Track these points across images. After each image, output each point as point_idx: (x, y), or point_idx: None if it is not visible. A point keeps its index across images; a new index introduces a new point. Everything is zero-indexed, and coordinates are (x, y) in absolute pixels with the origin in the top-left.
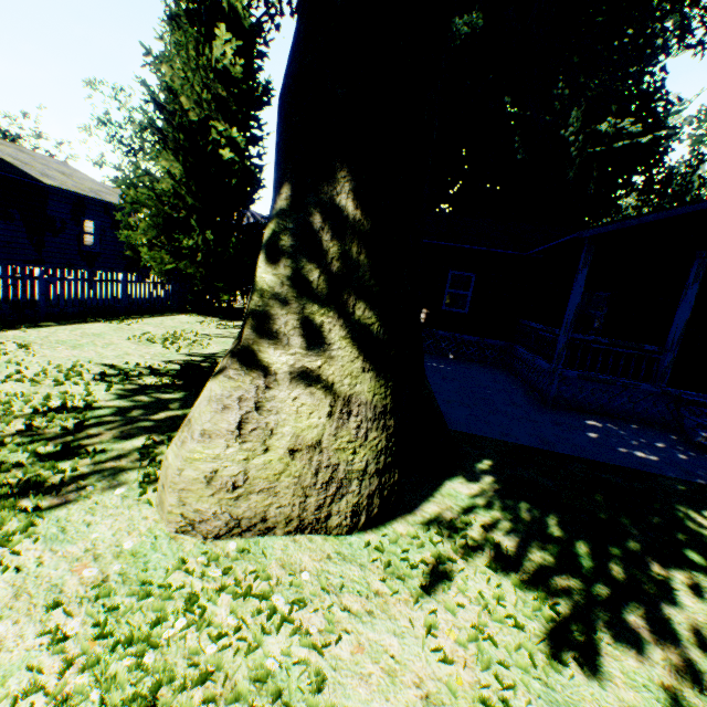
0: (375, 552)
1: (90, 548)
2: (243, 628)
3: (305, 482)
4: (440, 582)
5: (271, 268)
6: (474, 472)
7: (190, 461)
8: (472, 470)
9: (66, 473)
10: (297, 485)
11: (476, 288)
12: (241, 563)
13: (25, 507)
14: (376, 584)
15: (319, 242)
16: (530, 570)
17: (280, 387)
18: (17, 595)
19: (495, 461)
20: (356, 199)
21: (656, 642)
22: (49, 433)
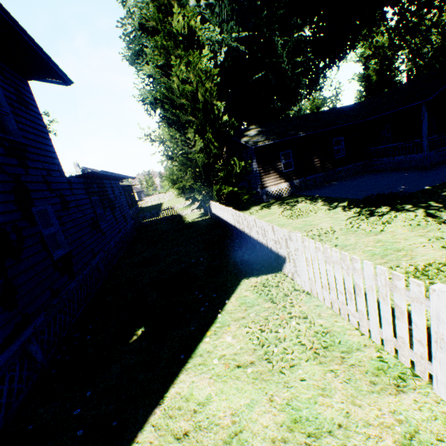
0: None
1: None
2: None
3: None
4: None
5: None
6: None
7: None
8: None
9: None
10: None
11: (345, 143)
12: None
13: None
14: None
15: None
16: None
17: None
18: None
19: None
20: None
21: None
22: None
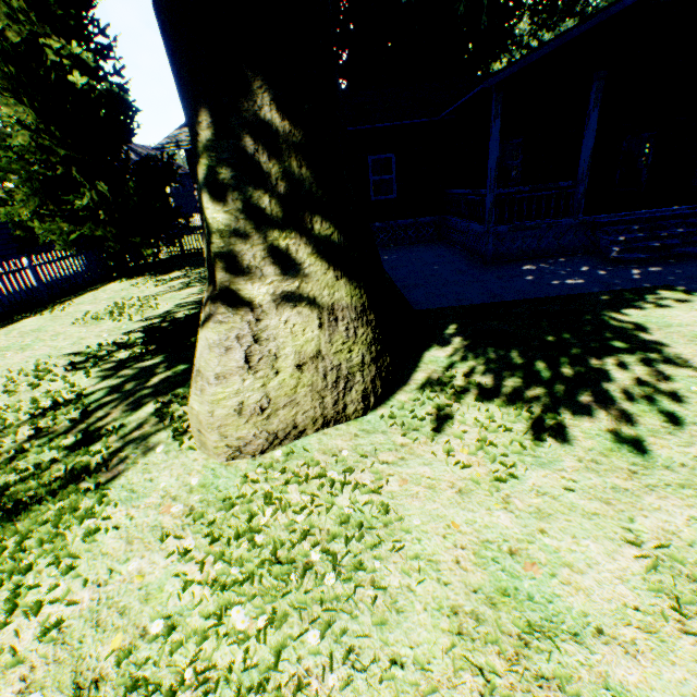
0: (389, 421)
1: (164, 495)
2: (316, 499)
3: (318, 387)
4: (445, 423)
5: (220, 207)
6: (444, 338)
7: (216, 402)
8: (442, 337)
9: (102, 453)
10: (313, 392)
11: (399, 169)
12: (291, 463)
13: (88, 487)
14: (399, 440)
15: (259, 166)
16: (507, 393)
17: (269, 316)
18: (129, 543)
19: (458, 324)
20: (279, 109)
21: (600, 407)
22: (60, 429)
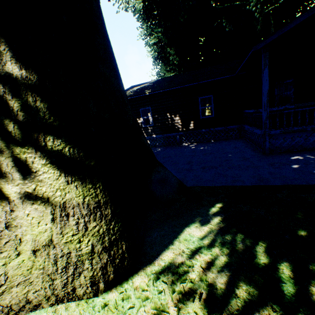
0: (108, 313)
1: None
2: None
3: (49, 270)
4: None
5: None
6: (207, 215)
7: None
8: (206, 214)
9: None
10: (44, 274)
11: (215, 102)
12: None
13: None
14: None
15: (6, 102)
16: (234, 310)
17: (18, 208)
18: None
19: (224, 203)
20: (18, 62)
21: None
22: None
